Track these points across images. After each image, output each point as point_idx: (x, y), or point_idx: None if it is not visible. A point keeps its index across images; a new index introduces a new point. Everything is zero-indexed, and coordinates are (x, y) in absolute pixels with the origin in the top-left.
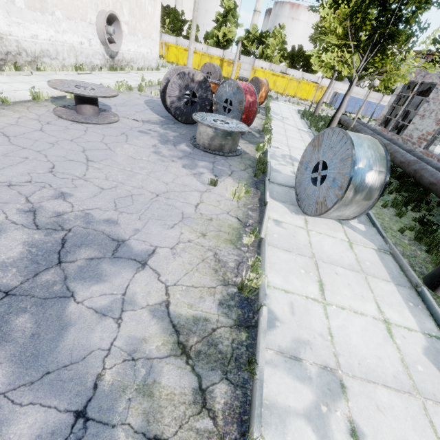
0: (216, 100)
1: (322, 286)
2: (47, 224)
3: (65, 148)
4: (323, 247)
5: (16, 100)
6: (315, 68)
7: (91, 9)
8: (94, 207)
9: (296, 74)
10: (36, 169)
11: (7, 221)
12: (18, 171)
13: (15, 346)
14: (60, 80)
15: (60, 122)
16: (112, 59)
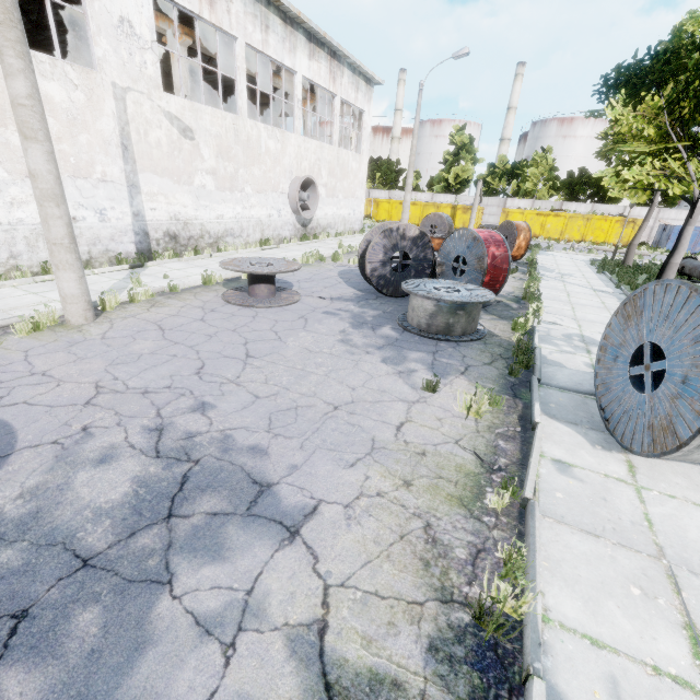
0: (441, 259)
1: (699, 643)
2: (171, 450)
3: (223, 341)
4: (685, 531)
5: (185, 286)
6: (615, 194)
7: (285, 178)
8: (239, 426)
9: (581, 208)
10: (181, 370)
11: (125, 444)
12: (160, 373)
13: (62, 669)
14: (234, 259)
15: (227, 308)
16: (304, 228)
